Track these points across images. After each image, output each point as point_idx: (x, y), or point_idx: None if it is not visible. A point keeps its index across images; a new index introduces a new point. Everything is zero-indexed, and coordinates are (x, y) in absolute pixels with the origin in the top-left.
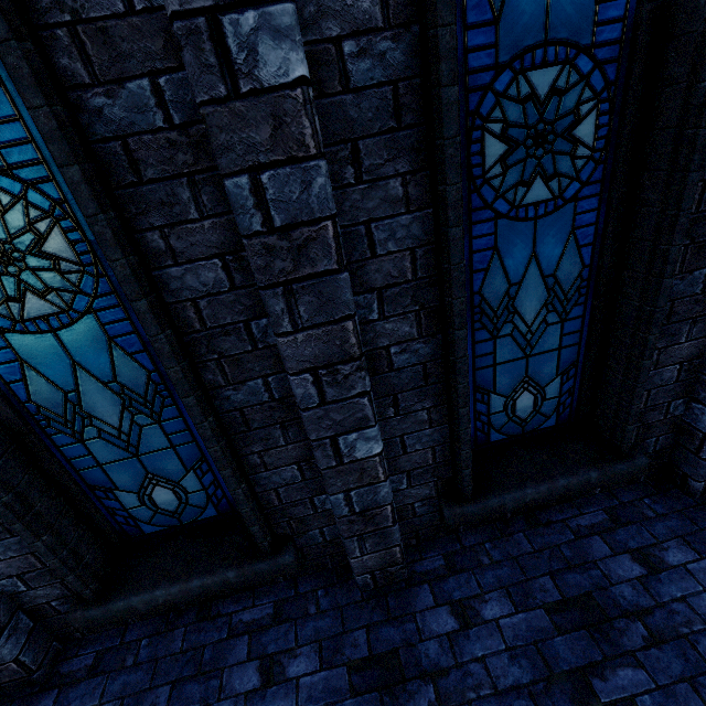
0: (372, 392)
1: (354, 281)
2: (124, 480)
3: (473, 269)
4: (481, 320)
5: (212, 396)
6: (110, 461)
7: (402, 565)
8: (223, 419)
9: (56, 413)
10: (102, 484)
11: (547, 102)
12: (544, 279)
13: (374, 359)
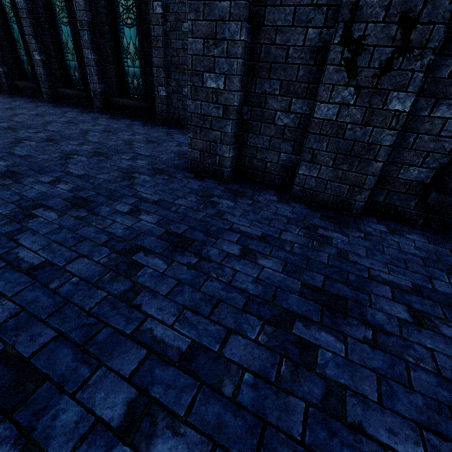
0: (45, 51)
1: (38, 26)
2: (25, 61)
3: (61, 34)
4: (65, 47)
5: (27, 42)
6: (23, 55)
7: (49, 96)
8: (29, 48)
9: (17, 41)
10: (23, 60)
11: (62, 3)
12: (71, 41)
13: (44, 43)
